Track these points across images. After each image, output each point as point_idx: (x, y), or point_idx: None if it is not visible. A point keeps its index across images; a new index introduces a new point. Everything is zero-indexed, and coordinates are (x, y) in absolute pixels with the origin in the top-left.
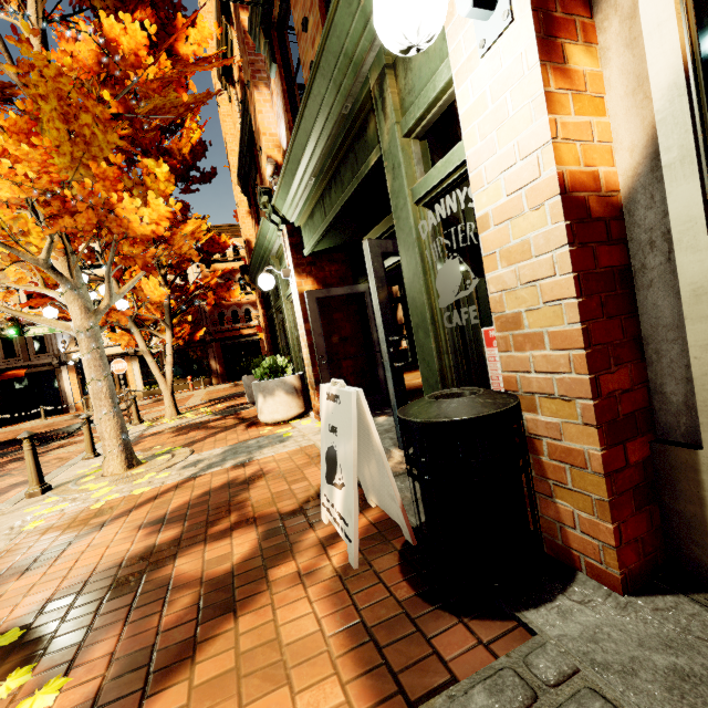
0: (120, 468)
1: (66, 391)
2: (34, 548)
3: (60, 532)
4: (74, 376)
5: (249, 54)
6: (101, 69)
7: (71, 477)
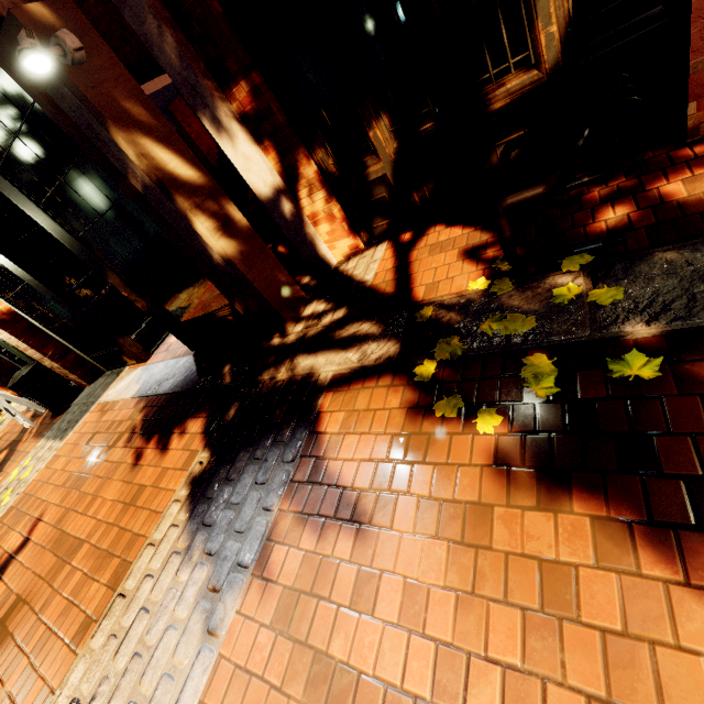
0: None
1: None
2: None
3: None
4: None
5: None
6: None
7: None
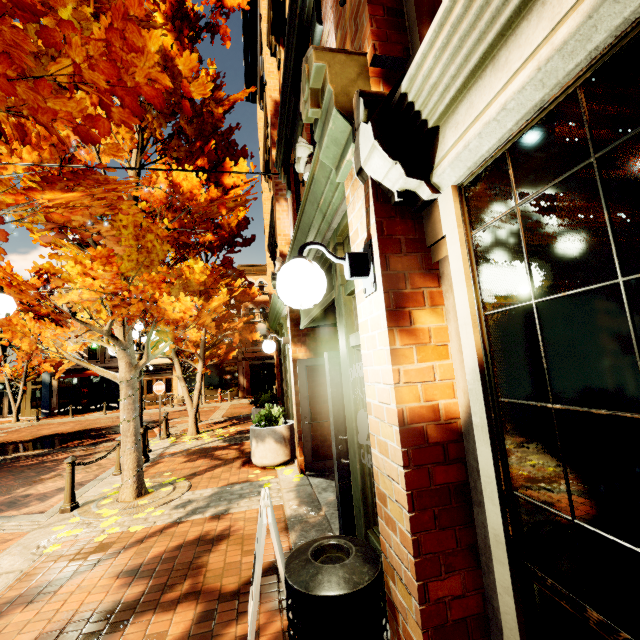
0: (130, 496)
1: None
2: (45, 575)
3: (66, 562)
4: None
5: (275, 178)
6: (167, 201)
7: (96, 495)
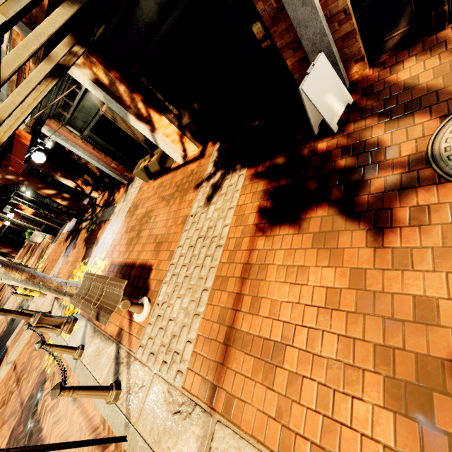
0: None
1: None
2: None
3: None
4: None
5: None
6: None
7: None
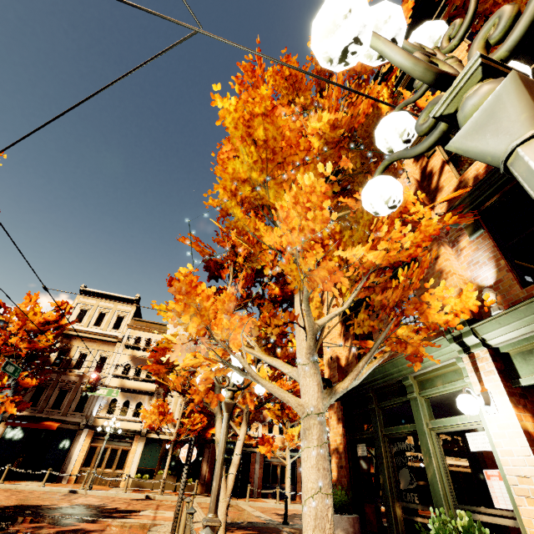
0: None
1: (73, 456)
2: None
3: None
4: (88, 442)
5: None
6: None
7: None
